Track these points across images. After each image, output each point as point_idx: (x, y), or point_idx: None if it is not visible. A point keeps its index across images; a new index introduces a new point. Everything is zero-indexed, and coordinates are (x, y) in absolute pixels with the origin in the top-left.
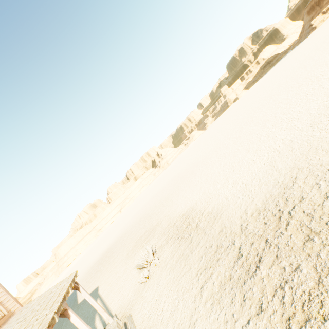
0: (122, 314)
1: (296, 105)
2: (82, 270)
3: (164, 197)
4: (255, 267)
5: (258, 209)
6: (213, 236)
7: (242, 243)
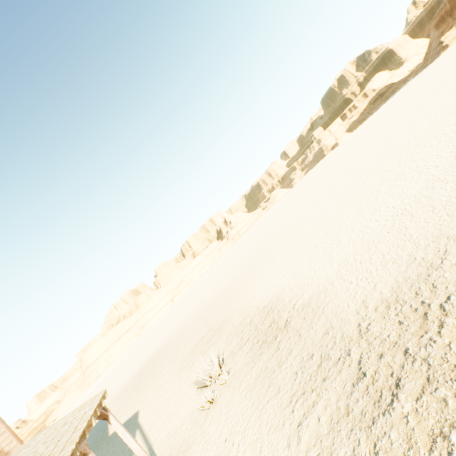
0: None
1: (431, 147)
2: (117, 384)
3: (235, 281)
4: (391, 395)
5: (386, 301)
6: (313, 340)
7: (363, 355)
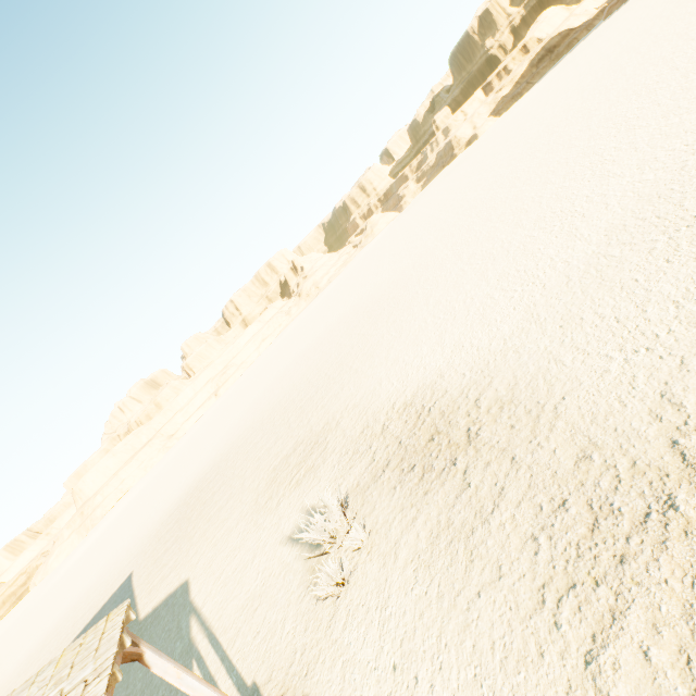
0: (276, 688)
1: None
2: (141, 529)
3: (329, 361)
4: None
5: None
6: (555, 472)
7: None
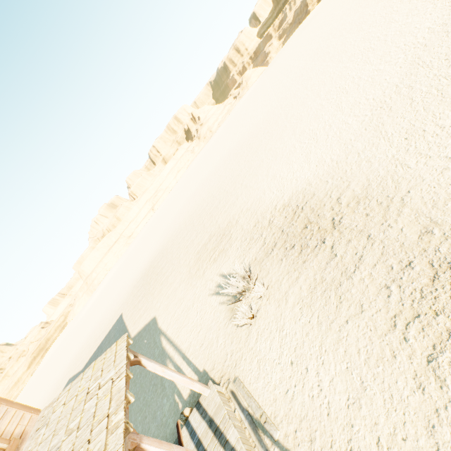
0: (218, 373)
1: None
2: (122, 290)
3: (225, 181)
4: None
5: None
6: (403, 243)
7: None
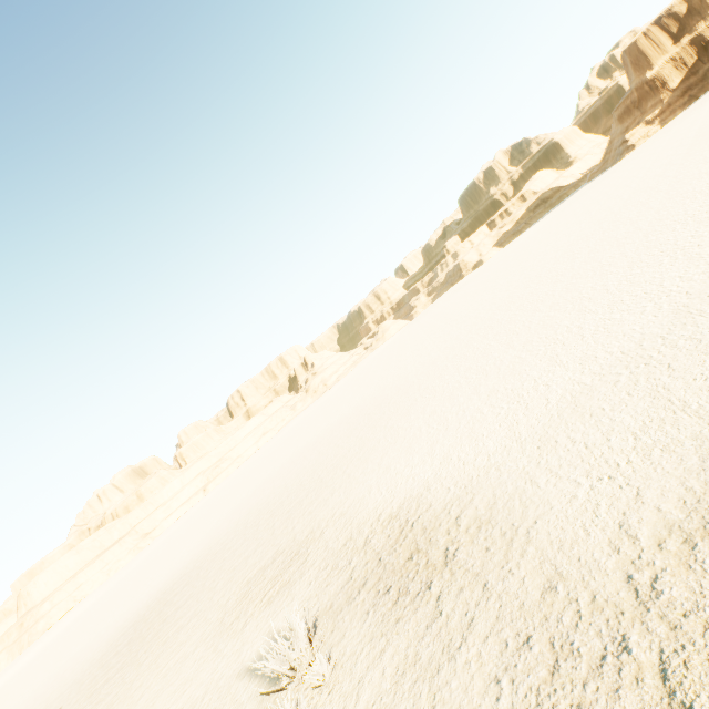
0: None
1: (663, 266)
2: (84, 650)
3: (325, 462)
4: None
5: (680, 529)
6: (522, 603)
7: (667, 655)
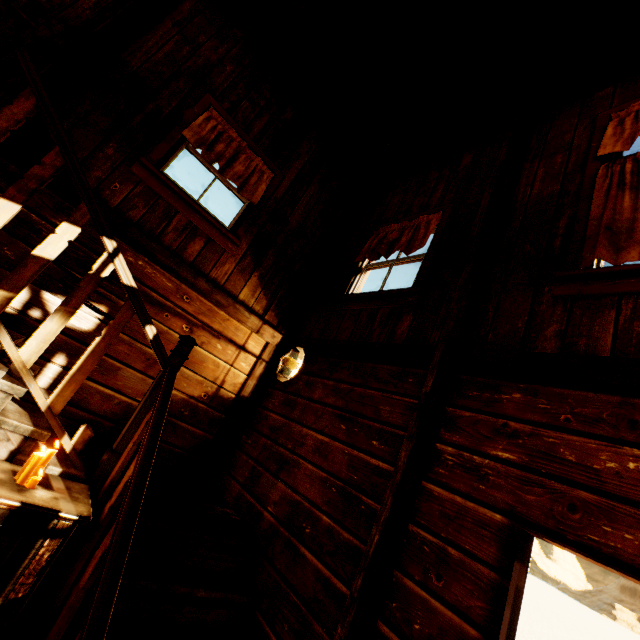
0: None
1: None
2: None
3: None
4: None
5: None
6: None
7: None
